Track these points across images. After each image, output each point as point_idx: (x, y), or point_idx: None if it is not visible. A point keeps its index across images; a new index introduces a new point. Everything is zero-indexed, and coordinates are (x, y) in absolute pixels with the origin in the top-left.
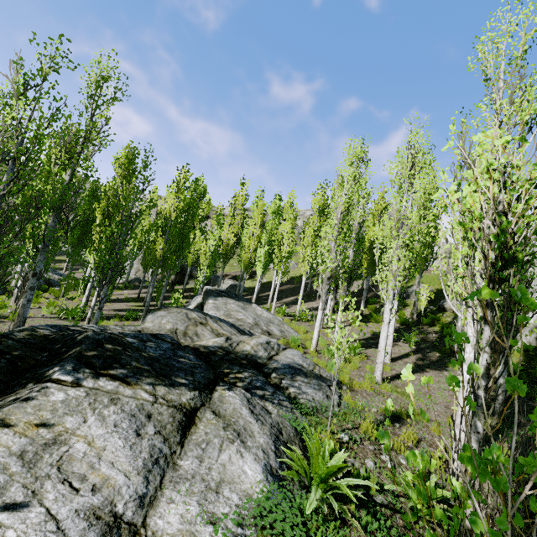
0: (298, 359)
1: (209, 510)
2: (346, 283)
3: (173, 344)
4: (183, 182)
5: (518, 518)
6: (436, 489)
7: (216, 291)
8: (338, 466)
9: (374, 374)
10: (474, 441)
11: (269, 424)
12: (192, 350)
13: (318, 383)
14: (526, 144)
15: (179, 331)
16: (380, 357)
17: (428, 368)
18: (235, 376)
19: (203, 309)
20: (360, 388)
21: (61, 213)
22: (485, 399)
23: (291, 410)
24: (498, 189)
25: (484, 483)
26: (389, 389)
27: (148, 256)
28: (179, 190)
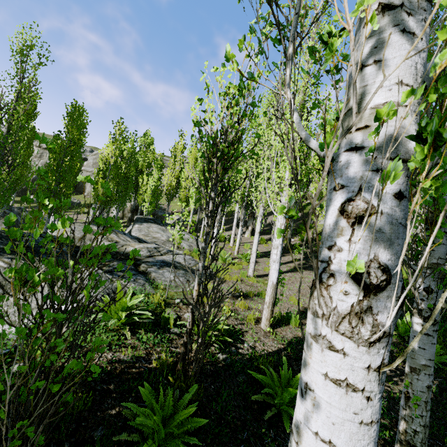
0: (180, 259)
1: (13, 319)
2: (244, 207)
3: (52, 240)
4: (119, 133)
5: (21, 249)
6: (219, 325)
7: (145, 219)
8: (126, 303)
9: (248, 271)
10: (196, 276)
11: (107, 288)
12: (76, 247)
13: (184, 273)
14: (225, 69)
15: (76, 237)
16: (252, 258)
17: (303, 269)
18: (104, 263)
19: (131, 232)
20: (230, 279)
21: (2, 158)
22: (205, 249)
23: (143, 285)
24: (226, 105)
25: (285, 331)
26: (255, 281)
27: (93, 195)
28: (117, 140)
